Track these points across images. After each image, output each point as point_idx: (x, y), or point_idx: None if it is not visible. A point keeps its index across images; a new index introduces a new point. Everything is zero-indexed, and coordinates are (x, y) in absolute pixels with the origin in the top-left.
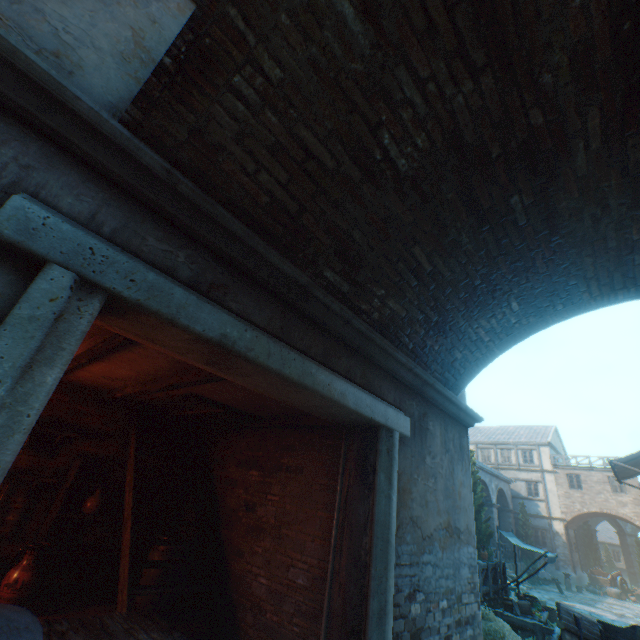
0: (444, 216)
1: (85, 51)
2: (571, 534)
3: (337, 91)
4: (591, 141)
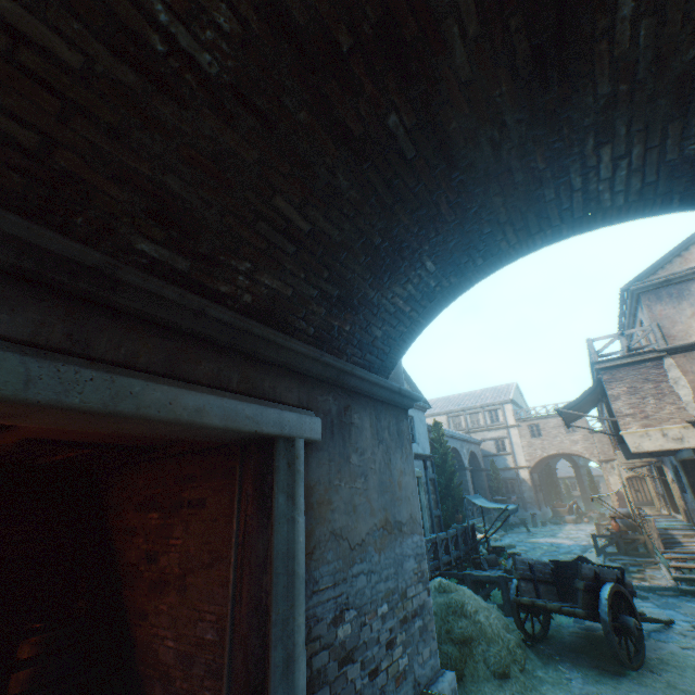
0: (304, 149)
1: None
2: (536, 478)
3: None
4: (467, 23)
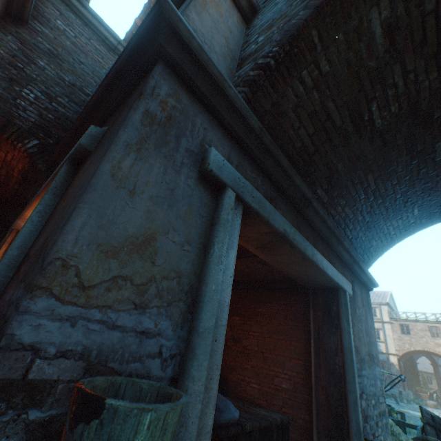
0: (392, 154)
1: (212, 54)
2: (401, 365)
3: (355, 78)
4: None
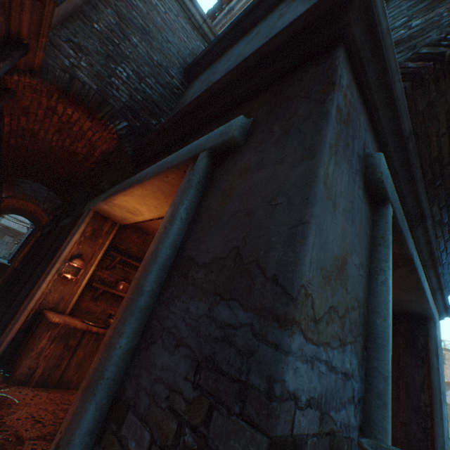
0: None
1: None
2: None
3: None
4: None
